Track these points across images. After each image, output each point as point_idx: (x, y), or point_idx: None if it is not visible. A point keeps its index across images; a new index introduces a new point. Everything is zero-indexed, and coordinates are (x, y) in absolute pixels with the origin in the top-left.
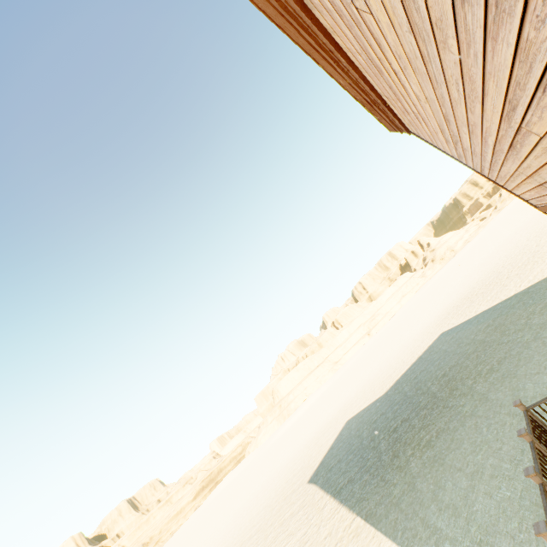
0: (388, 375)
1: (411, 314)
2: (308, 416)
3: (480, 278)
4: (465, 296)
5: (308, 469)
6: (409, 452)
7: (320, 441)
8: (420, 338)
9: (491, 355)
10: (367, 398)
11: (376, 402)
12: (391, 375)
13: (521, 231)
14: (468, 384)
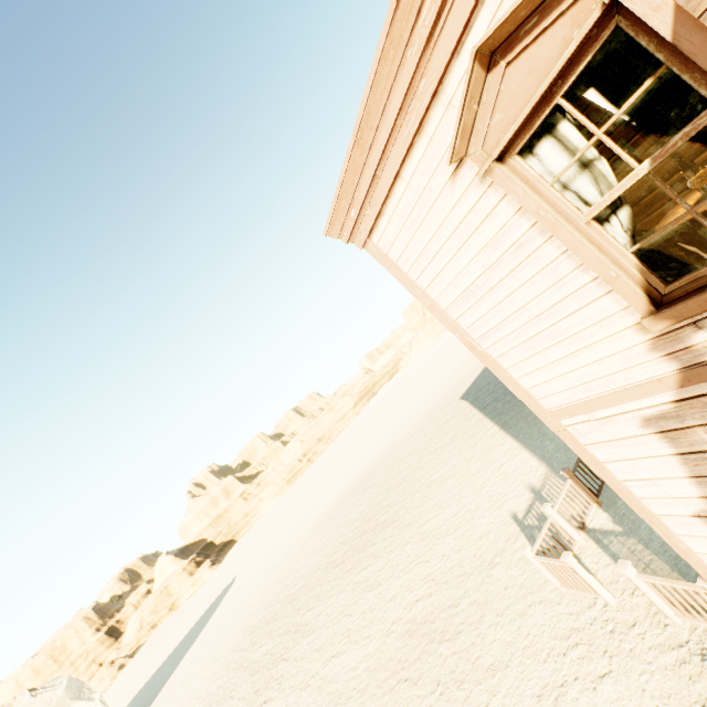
0: None
1: None
2: None
3: None
4: None
5: (461, 388)
6: None
7: (475, 363)
8: None
9: None
10: None
11: None
12: None
13: None
14: None
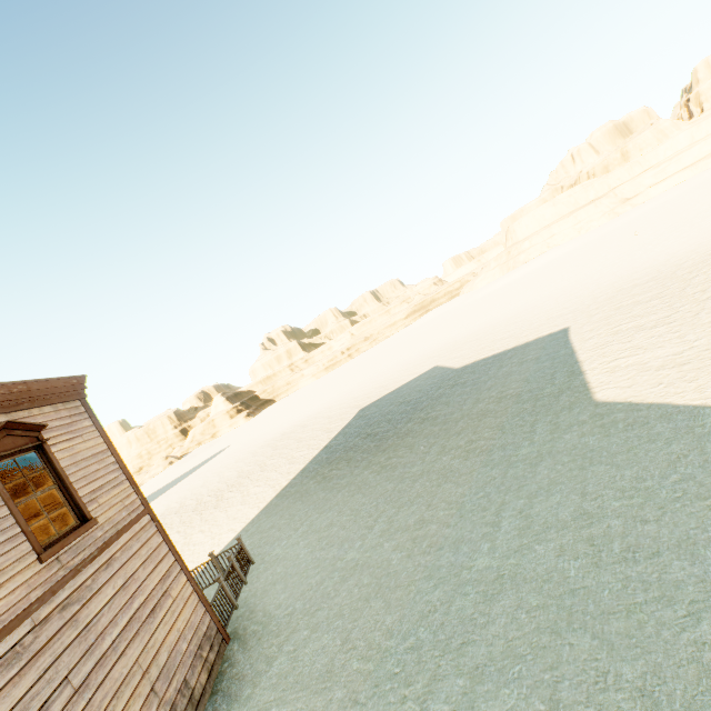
0: (503, 337)
1: None
2: (498, 297)
3: None
4: None
5: (378, 395)
6: (327, 470)
7: (419, 366)
8: (589, 297)
9: (414, 451)
10: (466, 352)
11: (442, 375)
12: (498, 343)
13: None
14: (381, 459)
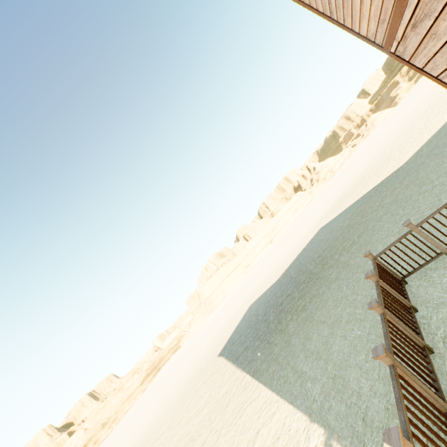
0: (281, 267)
1: (301, 222)
2: (226, 308)
3: (350, 184)
4: (338, 199)
5: (220, 346)
6: (289, 318)
7: (231, 324)
8: (305, 236)
9: (353, 233)
10: (265, 286)
11: (271, 288)
12: (283, 266)
13: (380, 146)
14: (335, 258)
